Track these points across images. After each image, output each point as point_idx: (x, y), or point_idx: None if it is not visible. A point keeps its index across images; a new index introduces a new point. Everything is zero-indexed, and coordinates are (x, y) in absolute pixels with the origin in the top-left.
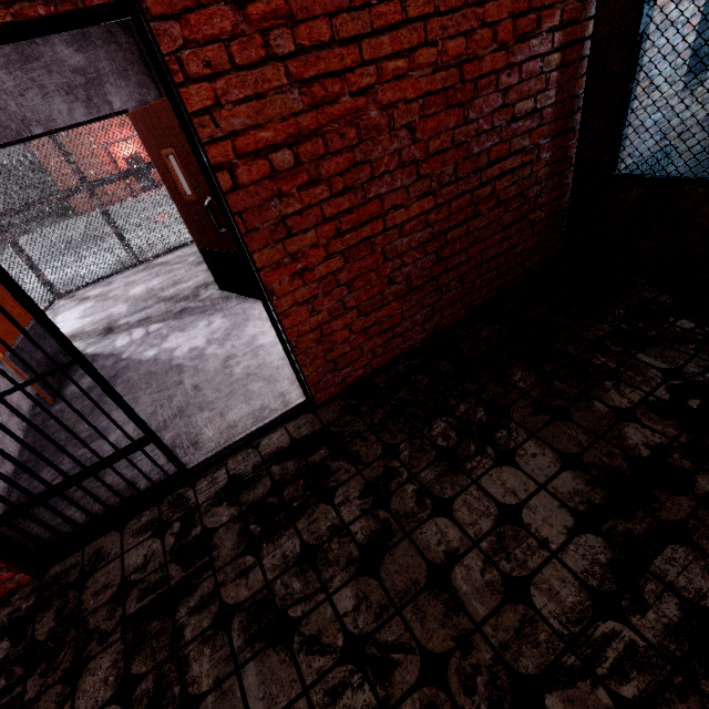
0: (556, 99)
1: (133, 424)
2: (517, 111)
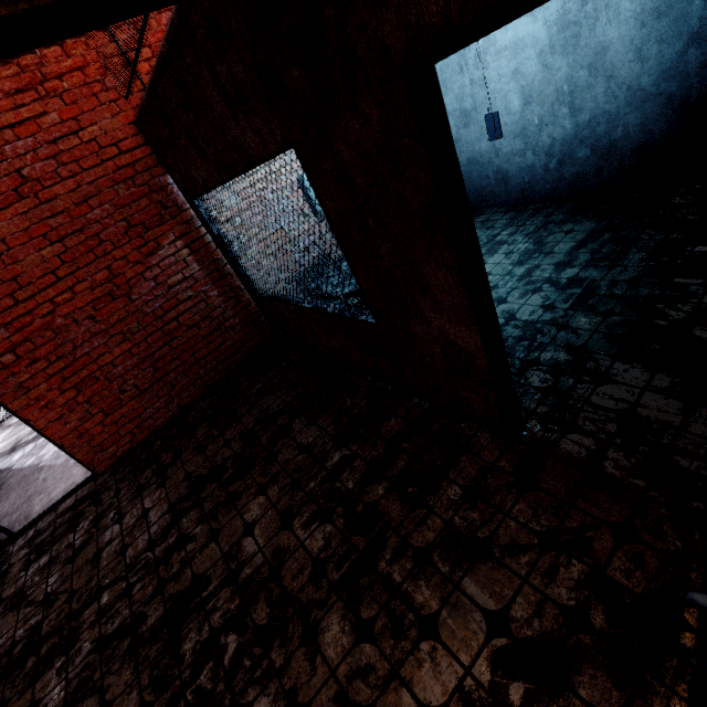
0: (201, 266)
1: None
2: (172, 282)
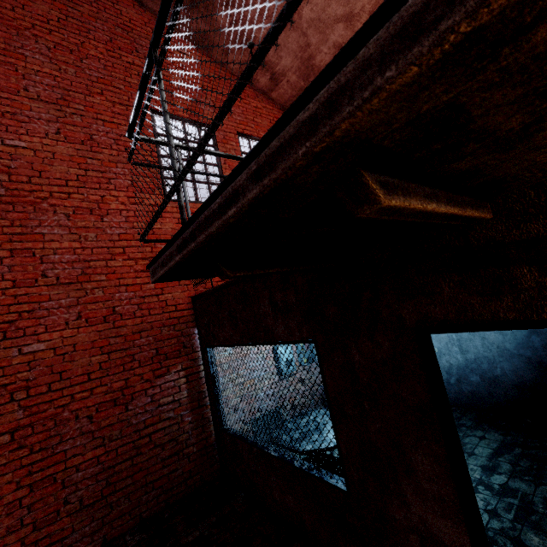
0: (189, 394)
1: None
2: (163, 402)
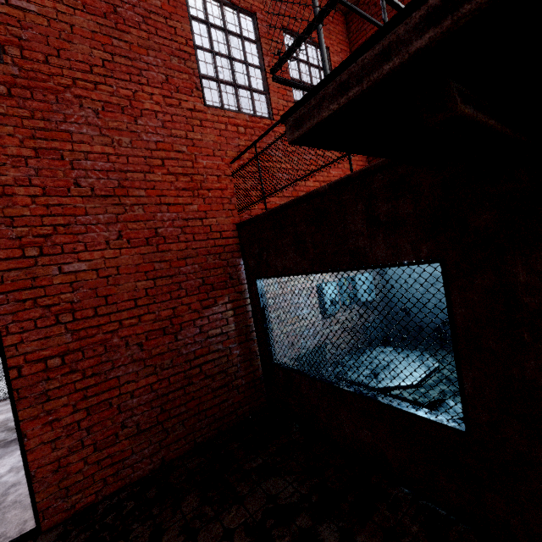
0: (236, 327)
1: None
2: (211, 333)
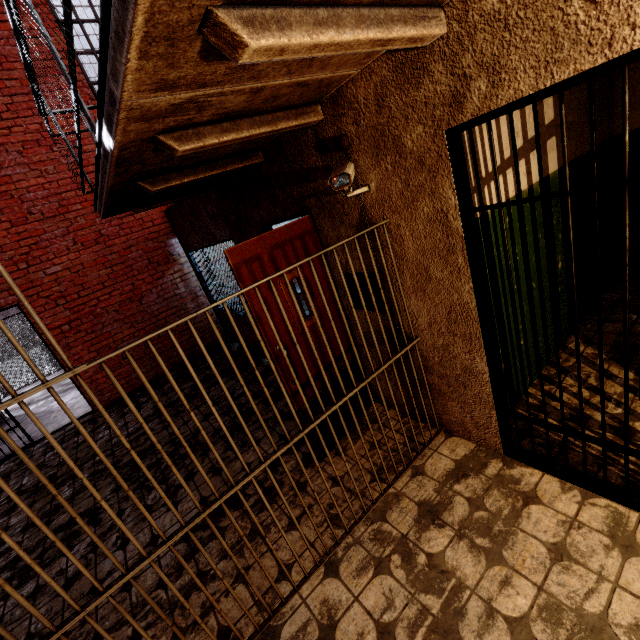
0: (186, 289)
1: (21, 436)
2: (167, 296)
